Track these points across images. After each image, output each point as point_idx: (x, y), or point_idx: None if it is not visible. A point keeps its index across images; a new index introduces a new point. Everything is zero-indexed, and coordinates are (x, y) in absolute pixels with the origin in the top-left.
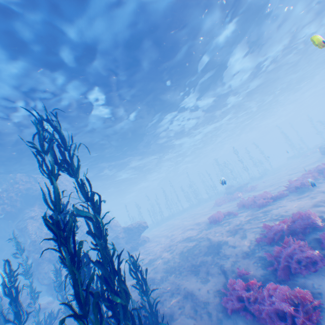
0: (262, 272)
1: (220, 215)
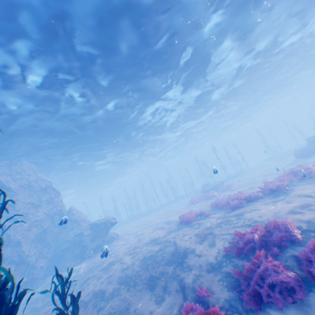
0: (228, 295)
1: (191, 215)
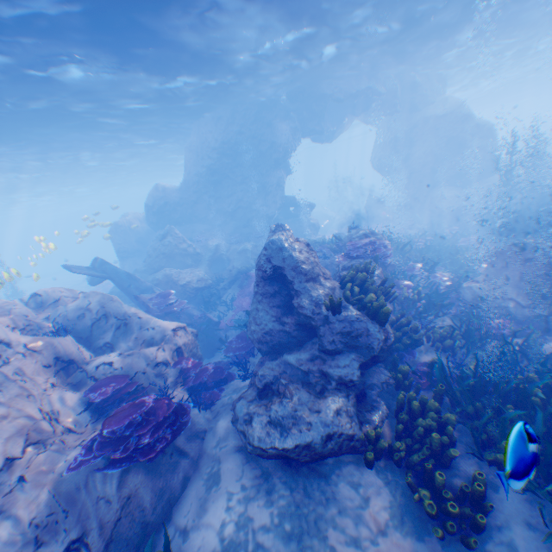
0: None
1: None
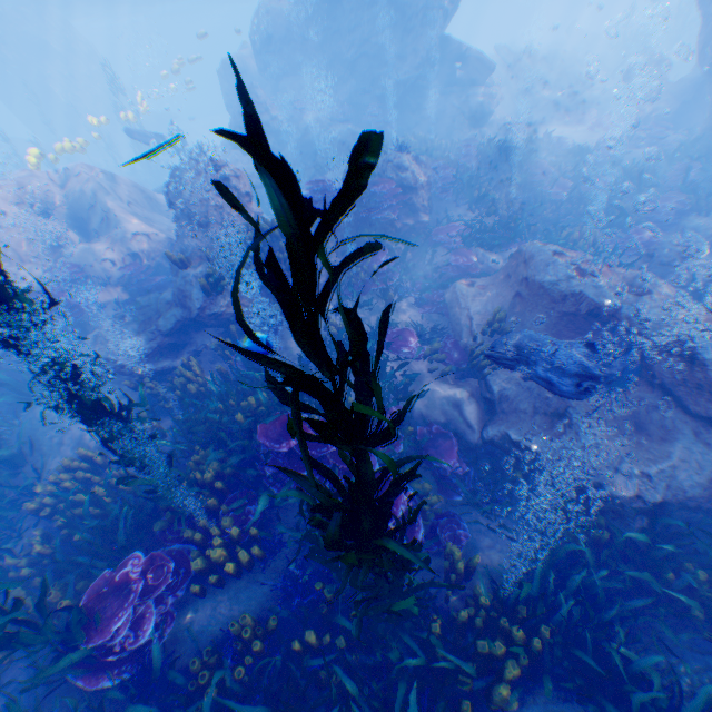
0: None
1: None
